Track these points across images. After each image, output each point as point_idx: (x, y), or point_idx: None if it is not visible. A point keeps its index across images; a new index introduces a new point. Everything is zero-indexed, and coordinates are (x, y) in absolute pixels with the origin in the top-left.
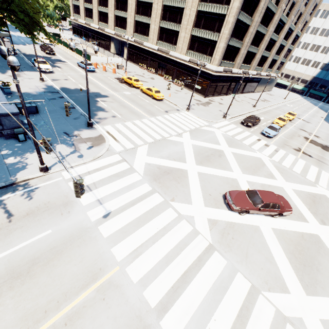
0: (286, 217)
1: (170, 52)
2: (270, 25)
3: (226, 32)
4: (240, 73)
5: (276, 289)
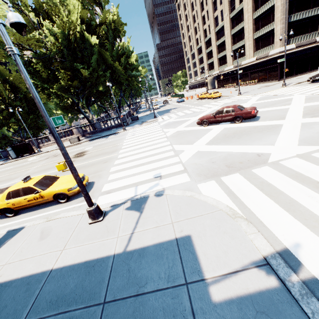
0: (254, 122)
1: (242, 63)
2: None
3: (279, 15)
4: None
5: (184, 144)
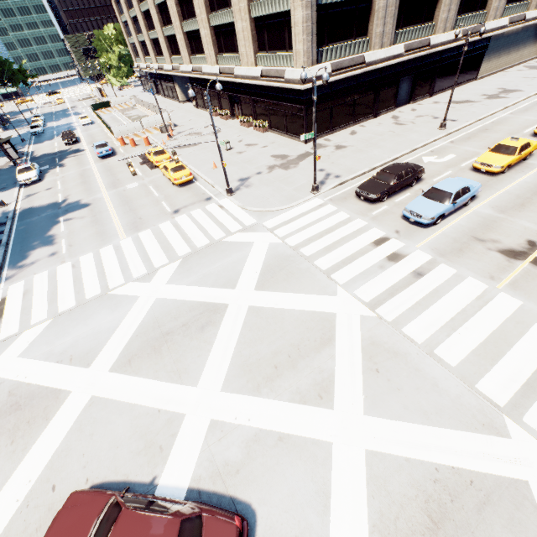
0: None
1: (235, 70)
2: None
3: None
4: (399, 54)
5: None
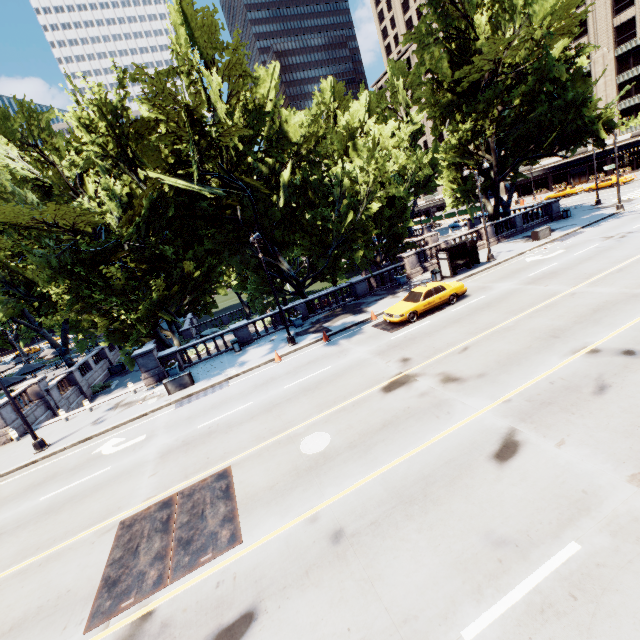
0: None
1: (589, 148)
2: None
3: None
4: None
5: None
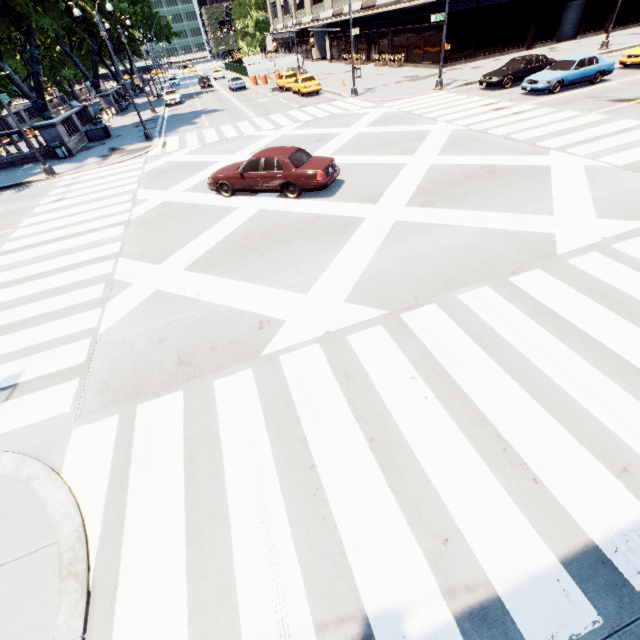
0: (325, 199)
1: None
2: None
3: None
4: None
5: (145, 260)
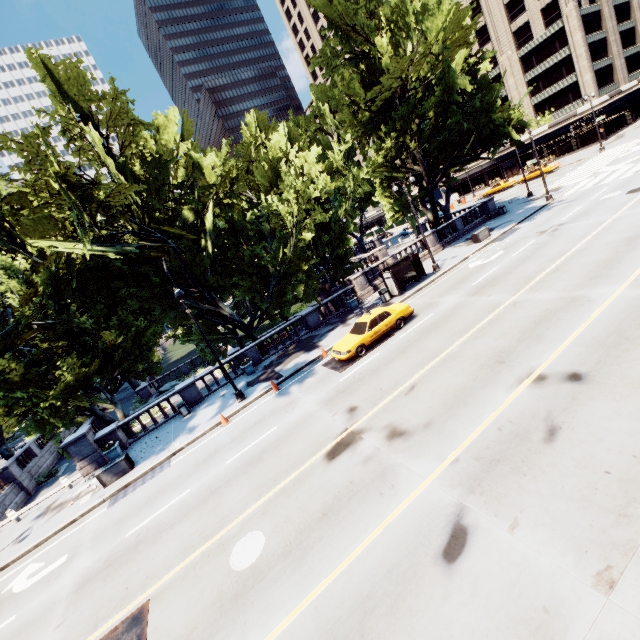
0: None
1: None
2: (633, 14)
3: (584, 64)
4: (636, 85)
5: None
